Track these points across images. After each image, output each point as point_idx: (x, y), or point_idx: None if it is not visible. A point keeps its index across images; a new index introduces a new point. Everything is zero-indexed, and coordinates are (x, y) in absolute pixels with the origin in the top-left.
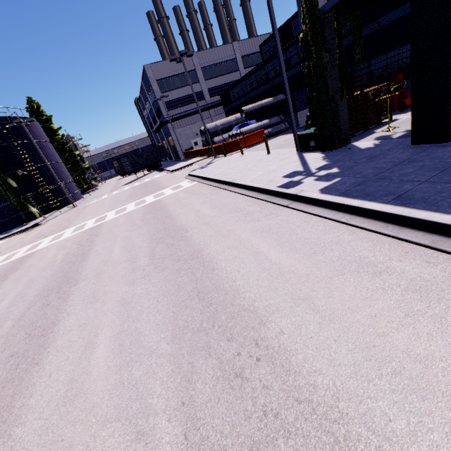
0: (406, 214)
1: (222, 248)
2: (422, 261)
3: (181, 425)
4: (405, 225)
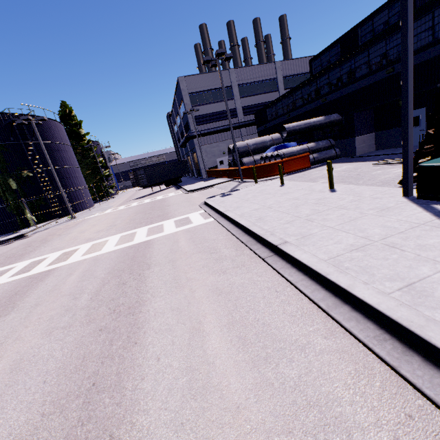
0: None
1: None
2: None
3: None
4: None
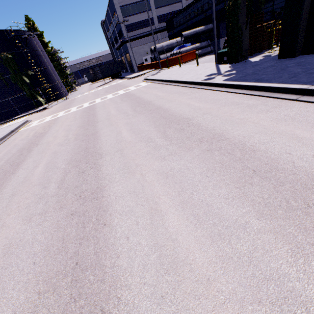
0: (256, 85)
1: (172, 105)
2: (255, 100)
3: (164, 139)
4: (255, 90)
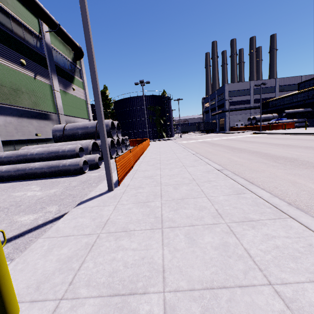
0: None
1: (310, 138)
2: None
3: None
4: None
